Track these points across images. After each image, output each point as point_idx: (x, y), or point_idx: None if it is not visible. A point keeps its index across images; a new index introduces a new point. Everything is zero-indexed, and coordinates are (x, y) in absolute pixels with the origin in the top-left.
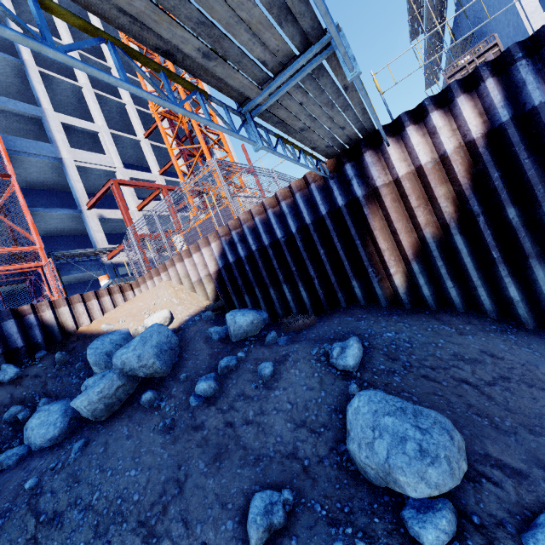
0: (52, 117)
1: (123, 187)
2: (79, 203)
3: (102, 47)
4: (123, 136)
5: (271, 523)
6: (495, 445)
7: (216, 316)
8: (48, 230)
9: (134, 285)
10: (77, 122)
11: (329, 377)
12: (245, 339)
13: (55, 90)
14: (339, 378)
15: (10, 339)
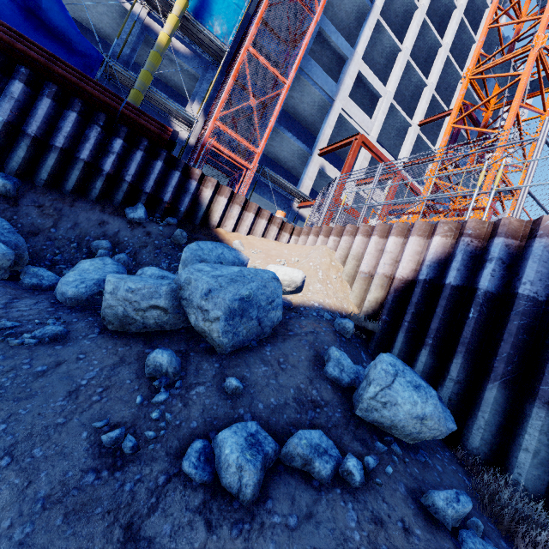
0: (356, 62)
1: (361, 157)
2: (316, 145)
3: (450, 23)
4: (399, 112)
5: None
6: None
7: (354, 337)
8: (278, 155)
9: (296, 231)
10: (371, 77)
11: None
12: (380, 431)
13: (376, 45)
14: None
15: (164, 188)
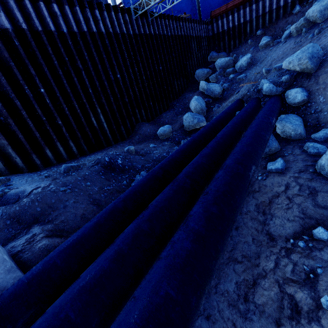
0: None
1: None
2: None
3: None
4: None
5: (276, 68)
6: (326, 76)
7: None
8: None
9: None
10: None
11: None
12: None
13: None
14: None
15: None
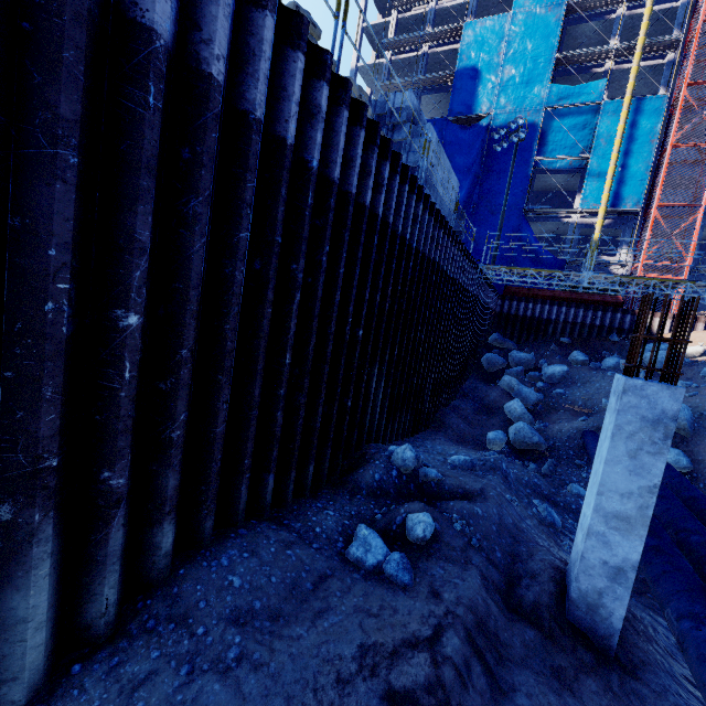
0: None
1: None
2: None
3: None
4: None
5: None
6: None
7: None
8: None
9: None
10: None
11: (701, 408)
12: None
13: None
14: (703, 410)
15: (623, 323)
